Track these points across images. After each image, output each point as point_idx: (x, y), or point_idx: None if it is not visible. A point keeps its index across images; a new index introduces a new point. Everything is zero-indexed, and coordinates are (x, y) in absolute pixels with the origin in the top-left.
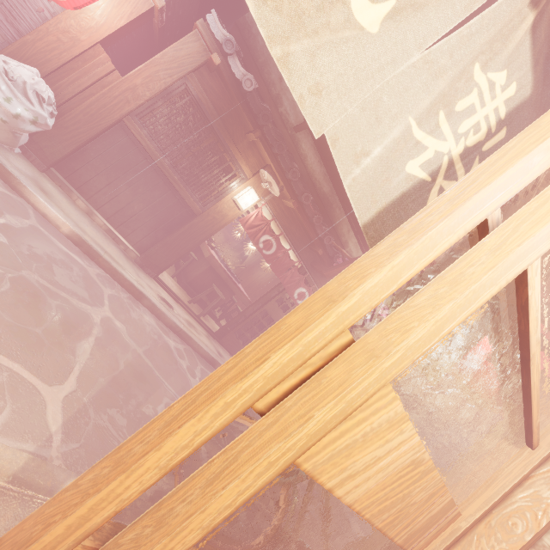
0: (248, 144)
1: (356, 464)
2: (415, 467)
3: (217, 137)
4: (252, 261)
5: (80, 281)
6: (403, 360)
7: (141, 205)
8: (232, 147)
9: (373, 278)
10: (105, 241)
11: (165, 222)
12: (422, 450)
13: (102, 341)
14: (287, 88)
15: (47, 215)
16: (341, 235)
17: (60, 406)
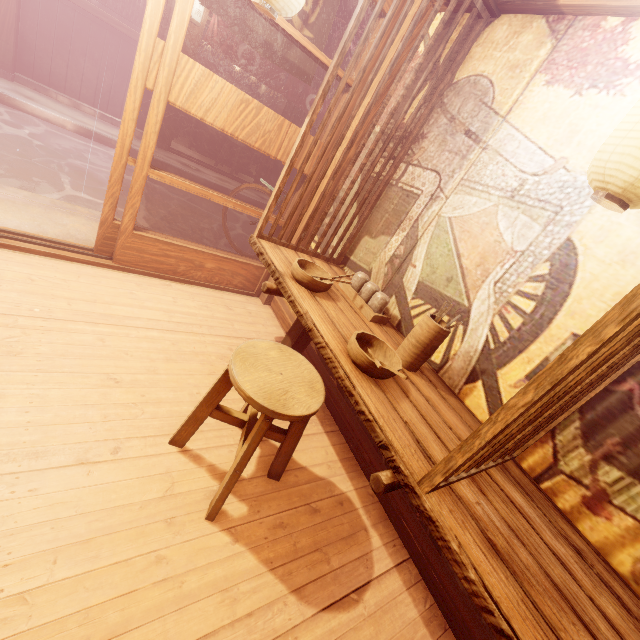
0: None
1: (205, 103)
2: (247, 105)
3: None
4: (269, 97)
5: (109, 161)
6: (178, 39)
7: (109, 74)
8: None
9: (148, 7)
10: (106, 127)
11: None
12: (242, 93)
13: (150, 193)
14: None
15: (49, 119)
16: None
17: (143, 218)
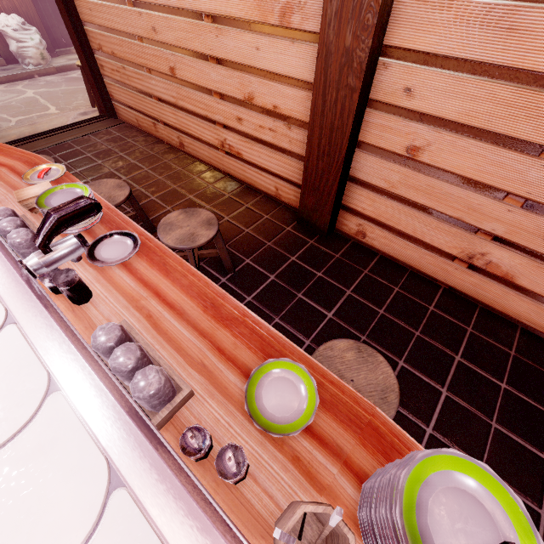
0: None
1: None
2: None
3: None
4: None
5: None
6: None
7: None
8: None
9: None
10: None
11: None
12: None
13: None
14: None
15: None
16: None
17: None
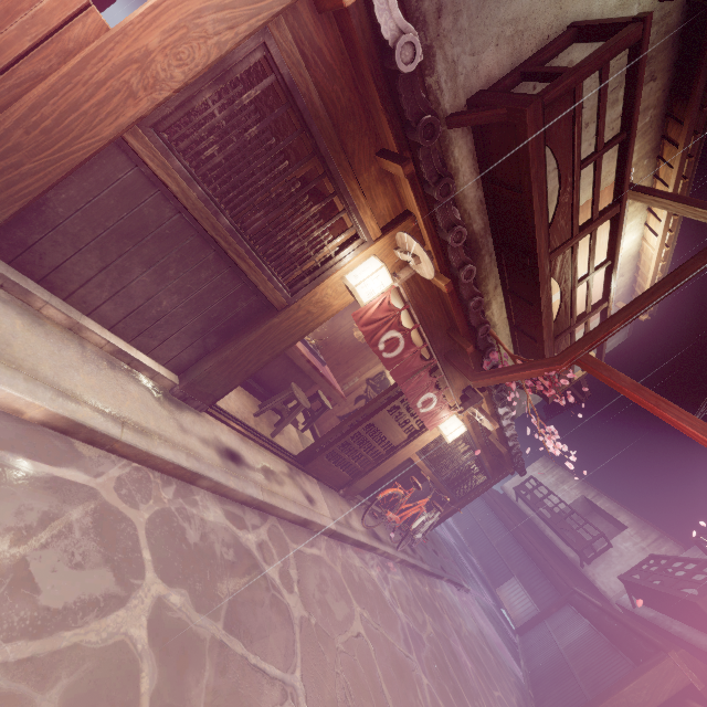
0: (378, 174)
1: None
2: None
3: (325, 167)
4: None
5: (90, 546)
6: None
7: (174, 299)
8: (350, 184)
9: None
10: (115, 384)
11: (220, 321)
12: None
13: (162, 695)
14: (448, 34)
15: None
16: (484, 294)
17: None
